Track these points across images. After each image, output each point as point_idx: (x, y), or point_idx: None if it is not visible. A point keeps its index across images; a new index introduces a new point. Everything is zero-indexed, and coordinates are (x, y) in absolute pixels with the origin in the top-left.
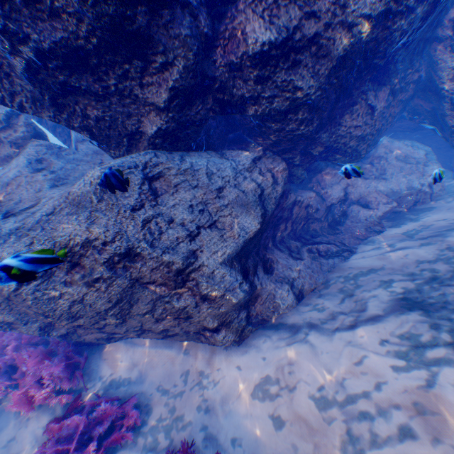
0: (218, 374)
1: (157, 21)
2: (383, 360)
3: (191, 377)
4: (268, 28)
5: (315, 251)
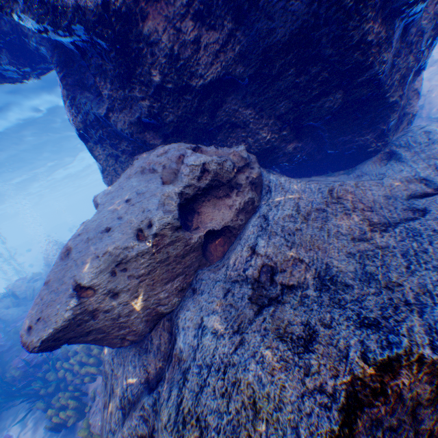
0: None
1: None
2: None
3: None
4: None
5: None
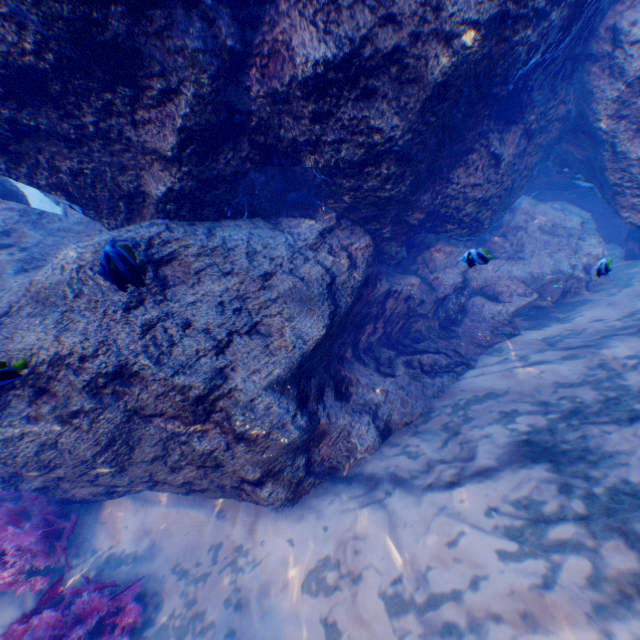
0: (261, 549)
1: (145, 28)
2: (487, 539)
3: (222, 553)
4: (322, 40)
5: (416, 364)
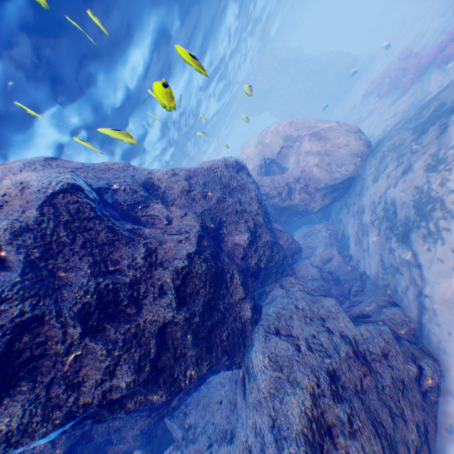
0: None
1: (221, 262)
2: (437, 249)
3: None
4: (243, 234)
5: (355, 291)
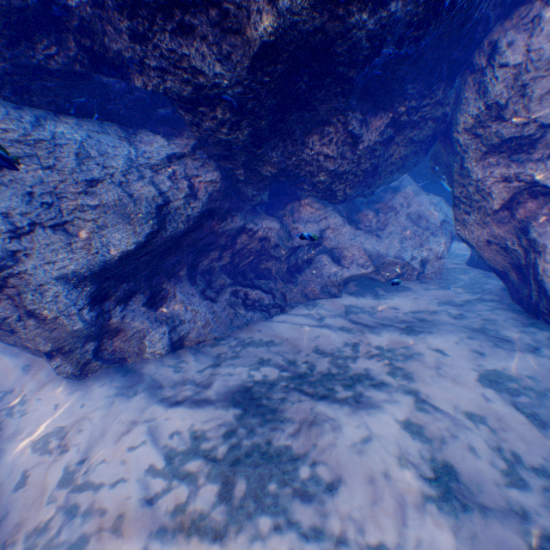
0: (35, 404)
1: None
2: (154, 453)
3: (9, 397)
4: None
5: (242, 297)
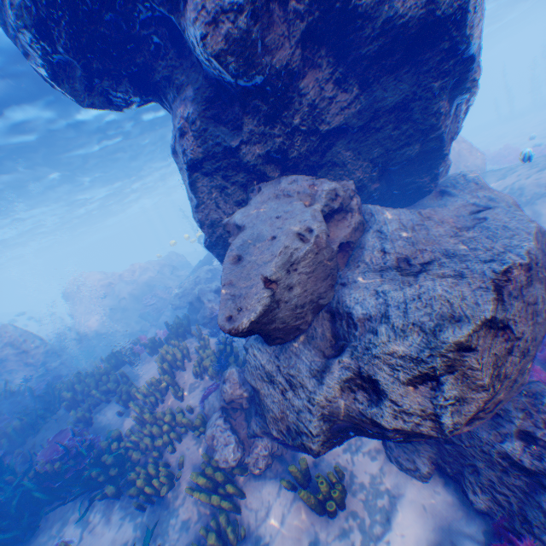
0: None
1: None
2: None
3: None
4: None
5: None
